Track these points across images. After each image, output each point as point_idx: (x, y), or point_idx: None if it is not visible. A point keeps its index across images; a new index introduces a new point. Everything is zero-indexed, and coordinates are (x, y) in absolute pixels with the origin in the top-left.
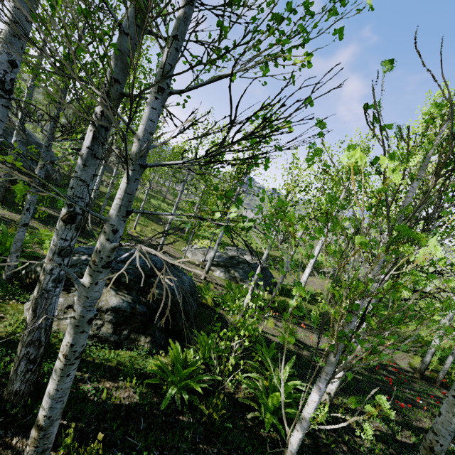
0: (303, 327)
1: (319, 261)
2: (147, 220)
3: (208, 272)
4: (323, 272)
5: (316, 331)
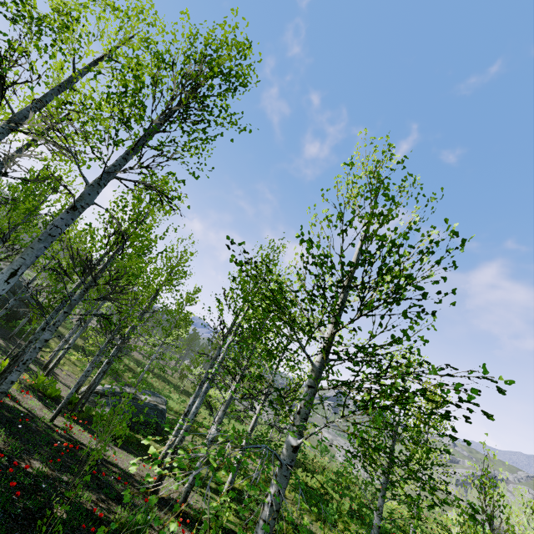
0: (74, 421)
1: (322, 464)
2: (73, 354)
3: (49, 374)
4: (299, 467)
5: (86, 429)
